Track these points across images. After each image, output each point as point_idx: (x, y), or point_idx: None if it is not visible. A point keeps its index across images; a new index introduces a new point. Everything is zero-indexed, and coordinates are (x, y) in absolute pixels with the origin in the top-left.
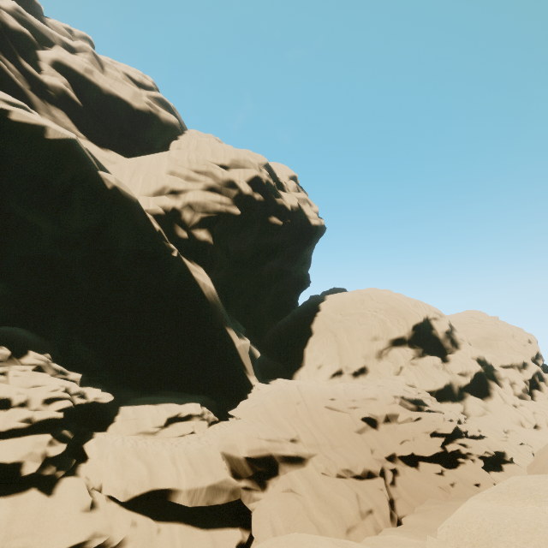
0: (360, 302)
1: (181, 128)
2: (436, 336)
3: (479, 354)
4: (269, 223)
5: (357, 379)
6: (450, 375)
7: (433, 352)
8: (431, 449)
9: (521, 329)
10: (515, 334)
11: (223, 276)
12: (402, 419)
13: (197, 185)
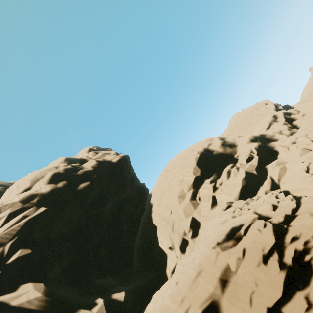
0: (166, 178)
1: (7, 187)
2: (218, 154)
3: (249, 137)
4: (80, 191)
5: (199, 235)
6: (245, 168)
7: (225, 164)
8: (276, 283)
9: (257, 103)
10: (257, 107)
11: (70, 256)
12: (233, 266)
13: (0, 224)
